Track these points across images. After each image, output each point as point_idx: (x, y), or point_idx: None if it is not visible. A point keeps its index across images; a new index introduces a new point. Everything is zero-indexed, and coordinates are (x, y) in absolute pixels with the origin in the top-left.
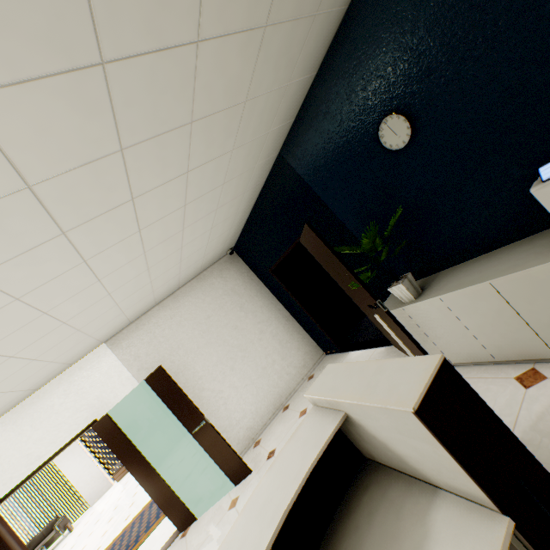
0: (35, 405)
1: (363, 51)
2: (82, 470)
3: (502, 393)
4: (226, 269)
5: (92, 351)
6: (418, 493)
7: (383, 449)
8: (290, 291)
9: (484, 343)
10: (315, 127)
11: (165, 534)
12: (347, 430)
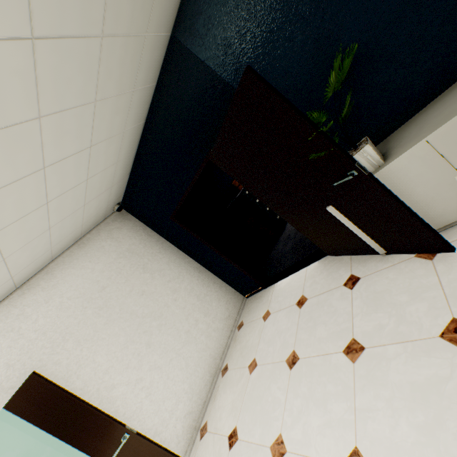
0: None
1: None
2: None
3: None
4: (116, 229)
5: None
6: None
7: None
8: (199, 236)
9: None
10: None
11: None
12: None
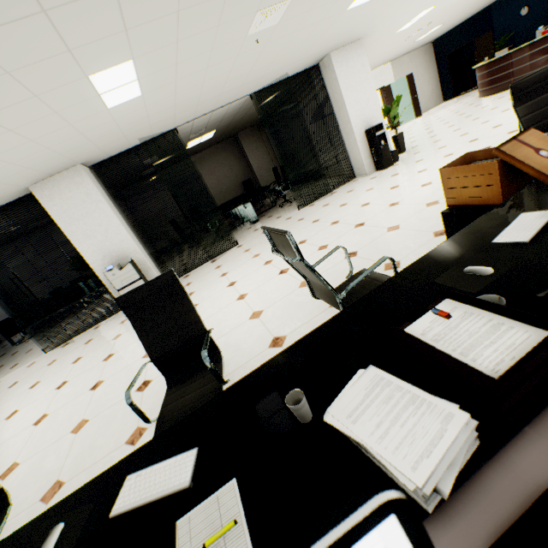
0: (373, 74)
1: None
2: None
3: None
4: (427, 50)
5: (386, 63)
6: None
7: None
8: (449, 67)
9: None
10: (507, 2)
11: None
12: None
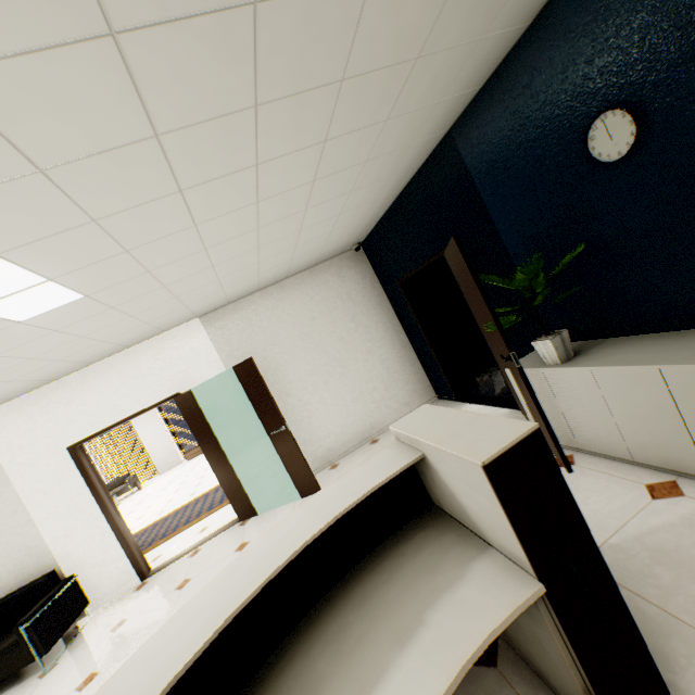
0: (125, 361)
1: (607, 2)
2: (157, 439)
3: (622, 495)
4: (346, 267)
5: (185, 322)
6: (470, 545)
7: (450, 498)
8: (416, 314)
9: (626, 437)
10: (506, 105)
11: (225, 518)
12: (422, 472)
